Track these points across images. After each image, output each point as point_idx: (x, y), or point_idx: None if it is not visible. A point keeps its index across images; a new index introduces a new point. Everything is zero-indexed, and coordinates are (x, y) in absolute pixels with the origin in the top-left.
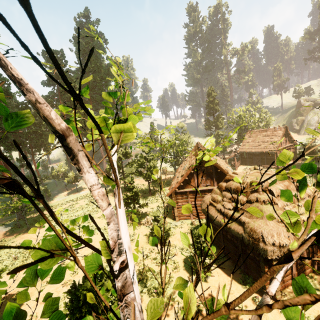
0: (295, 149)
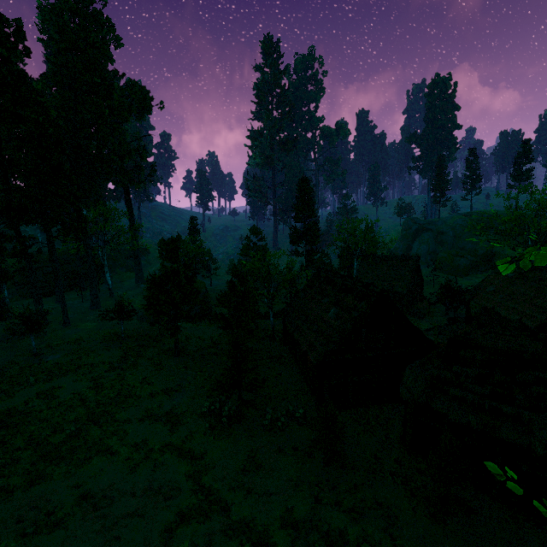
0: (422, 288)
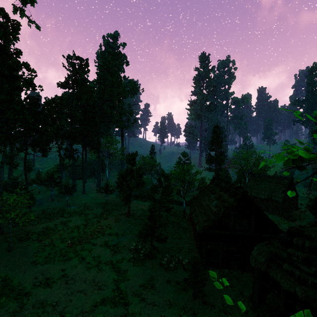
0: (297, 201)
